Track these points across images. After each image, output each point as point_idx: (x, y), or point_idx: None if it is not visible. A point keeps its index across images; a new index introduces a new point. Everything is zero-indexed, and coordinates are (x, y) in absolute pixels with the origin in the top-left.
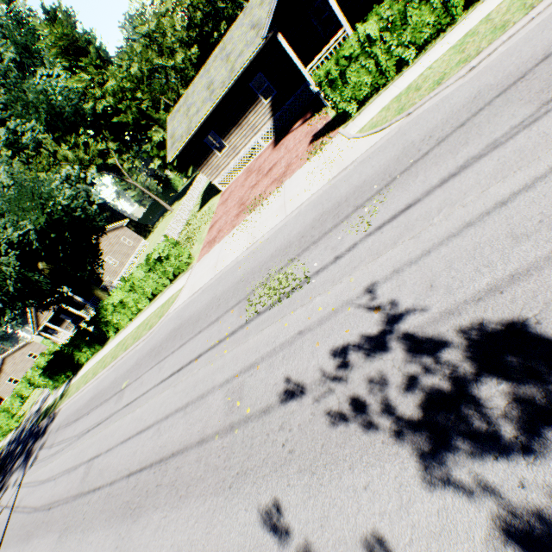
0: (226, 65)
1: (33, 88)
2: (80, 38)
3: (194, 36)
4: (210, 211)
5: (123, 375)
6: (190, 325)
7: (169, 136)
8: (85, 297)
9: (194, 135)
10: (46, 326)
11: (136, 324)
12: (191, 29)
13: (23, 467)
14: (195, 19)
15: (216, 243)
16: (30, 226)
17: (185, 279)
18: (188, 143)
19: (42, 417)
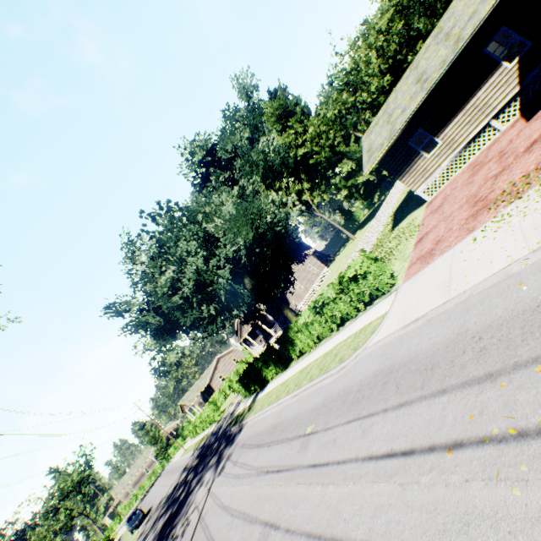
0: (445, 44)
1: (256, 151)
2: (290, 104)
3: (385, 69)
4: (410, 226)
5: (307, 413)
6: (412, 372)
7: (364, 152)
8: (274, 317)
9: (395, 140)
10: (245, 338)
11: (321, 352)
12: (383, 64)
13: (214, 470)
14: (387, 52)
15: (436, 256)
16: (241, 242)
17: (387, 303)
18: (387, 151)
19: (233, 421)
